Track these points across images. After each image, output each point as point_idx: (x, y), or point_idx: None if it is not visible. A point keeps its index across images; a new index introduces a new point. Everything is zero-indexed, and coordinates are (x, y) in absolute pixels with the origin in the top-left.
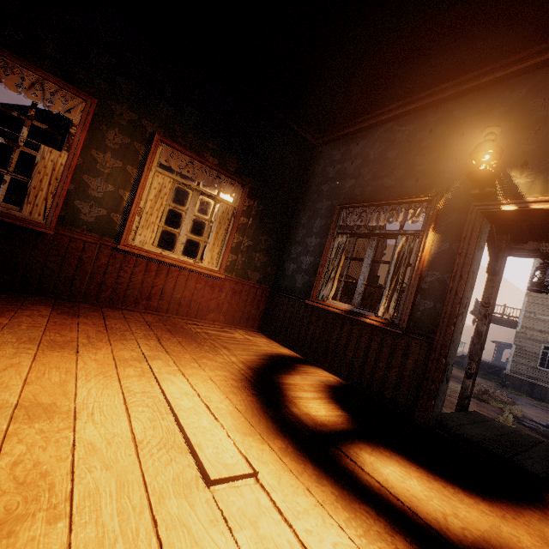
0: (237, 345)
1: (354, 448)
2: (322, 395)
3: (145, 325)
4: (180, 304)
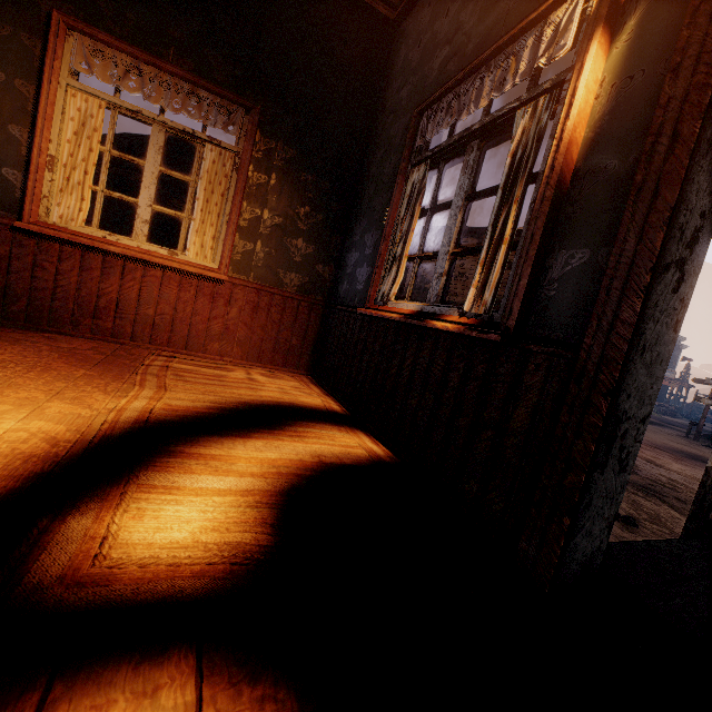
0: (203, 385)
1: (113, 687)
2: (266, 484)
3: (45, 351)
4: (155, 325)
